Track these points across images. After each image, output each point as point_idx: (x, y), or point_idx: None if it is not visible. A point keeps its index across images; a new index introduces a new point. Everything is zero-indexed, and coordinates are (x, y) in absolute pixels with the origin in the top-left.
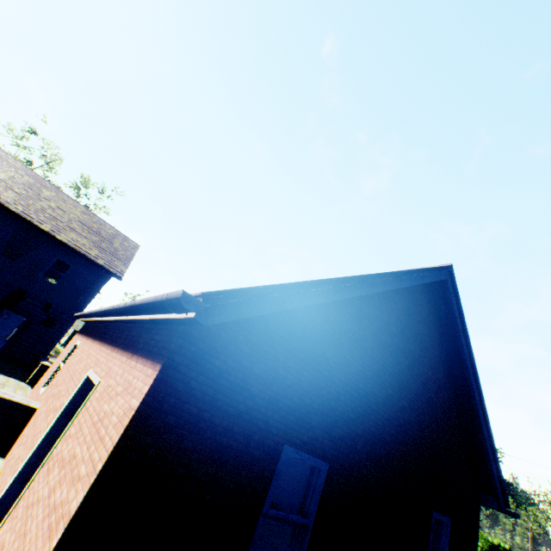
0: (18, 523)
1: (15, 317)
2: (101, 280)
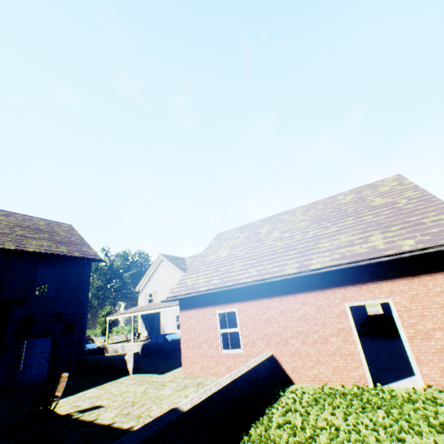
0: (441, 358)
1: (40, 342)
2: (86, 270)
